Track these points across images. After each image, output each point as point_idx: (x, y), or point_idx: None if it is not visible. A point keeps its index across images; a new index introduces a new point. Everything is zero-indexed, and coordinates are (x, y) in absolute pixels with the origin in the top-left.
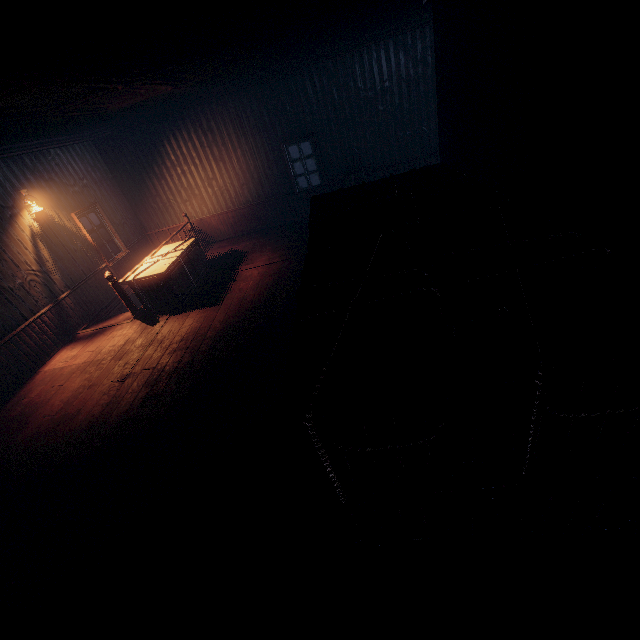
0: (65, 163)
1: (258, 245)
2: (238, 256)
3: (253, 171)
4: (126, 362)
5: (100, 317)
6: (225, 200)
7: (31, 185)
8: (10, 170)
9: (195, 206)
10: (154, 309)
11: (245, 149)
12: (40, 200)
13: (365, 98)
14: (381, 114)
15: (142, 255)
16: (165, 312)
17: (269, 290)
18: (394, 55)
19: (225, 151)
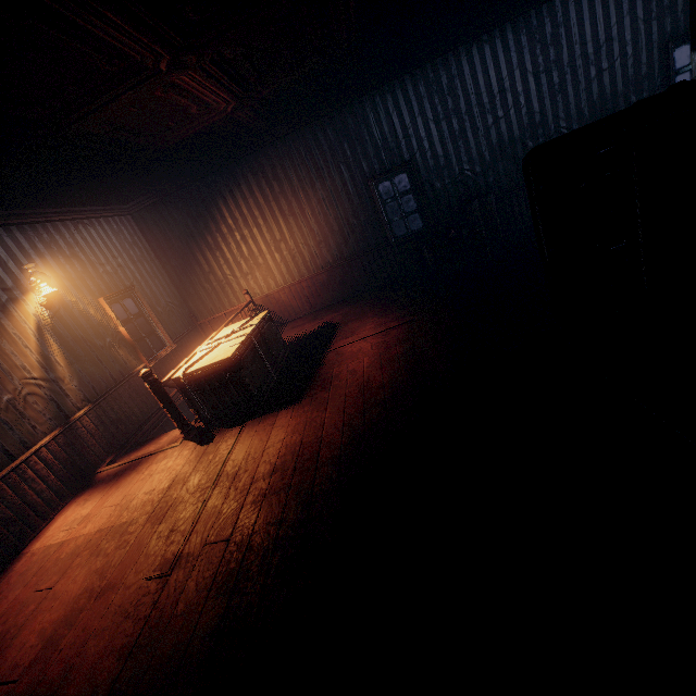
0: (95, 237)
1: (351, 314)
2: (327, 331)
3: (333, 223)
4: (172, 527)
5: (134, 442)
6: (297, 266)
7: (44, 261)
8: (14, 241)
9: (259, 279)
10: (215, 420)
11: (321, 196)
12: (55, 281)
13: (478, 105)
14: (501, 122)
15: (192, 350)
16: (233, 423)
17: (407, 364)
18: (514, 43)
19: (296, 202)
